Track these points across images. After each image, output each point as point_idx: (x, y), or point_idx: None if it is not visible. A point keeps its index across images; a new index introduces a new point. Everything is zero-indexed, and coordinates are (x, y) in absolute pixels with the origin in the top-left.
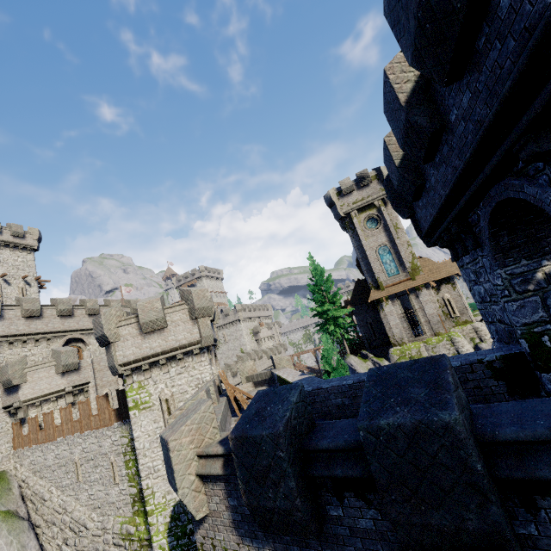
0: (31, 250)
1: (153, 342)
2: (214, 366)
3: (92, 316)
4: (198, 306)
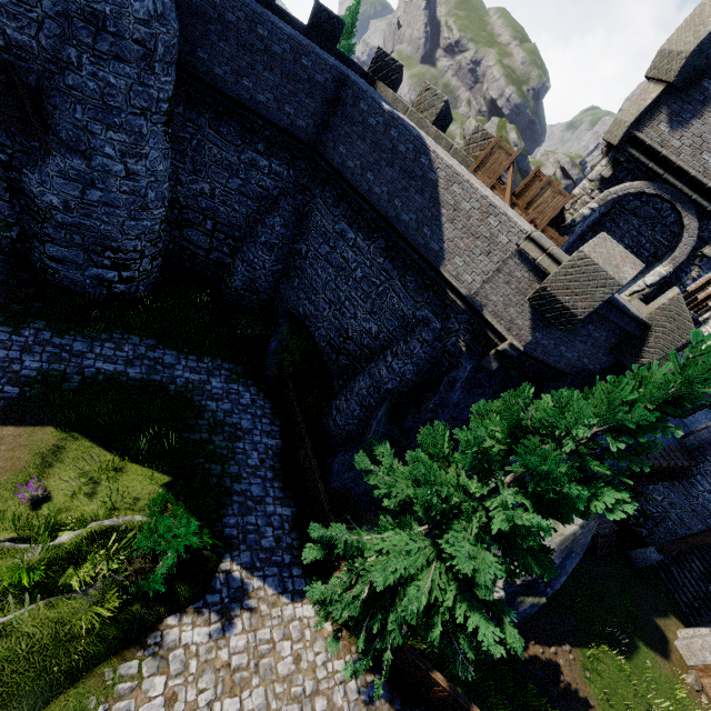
0: None
1: None
2: (598, 197)
3: None
4: (664, 48)
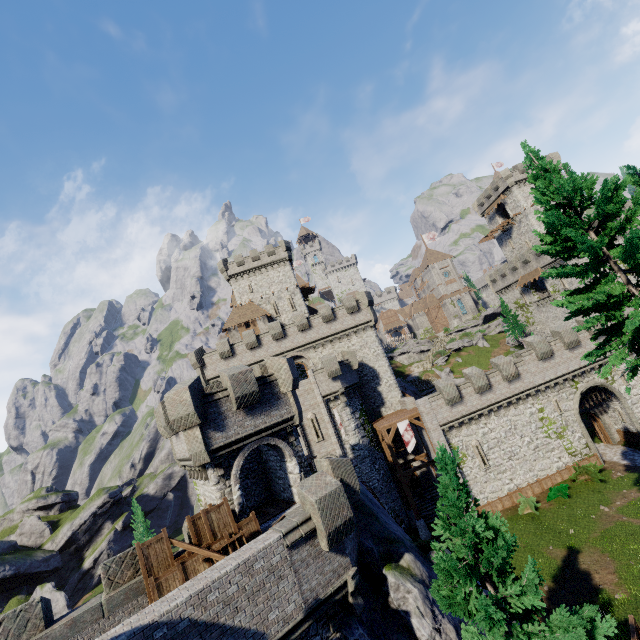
0: (286, 262)
1: (179, 445)
2: (232, 482)
3: (305, 331)
4: (173, 418)
